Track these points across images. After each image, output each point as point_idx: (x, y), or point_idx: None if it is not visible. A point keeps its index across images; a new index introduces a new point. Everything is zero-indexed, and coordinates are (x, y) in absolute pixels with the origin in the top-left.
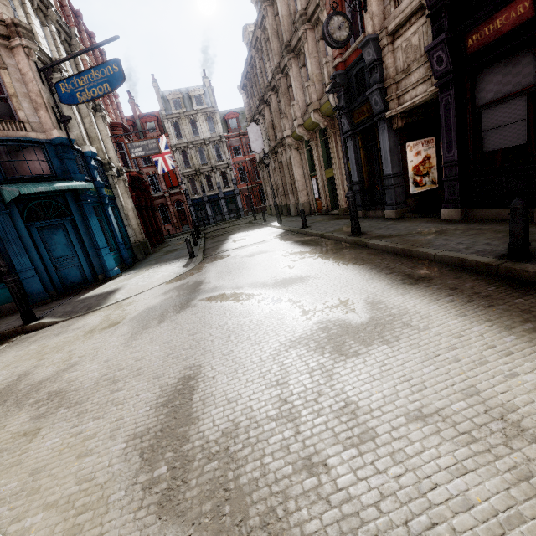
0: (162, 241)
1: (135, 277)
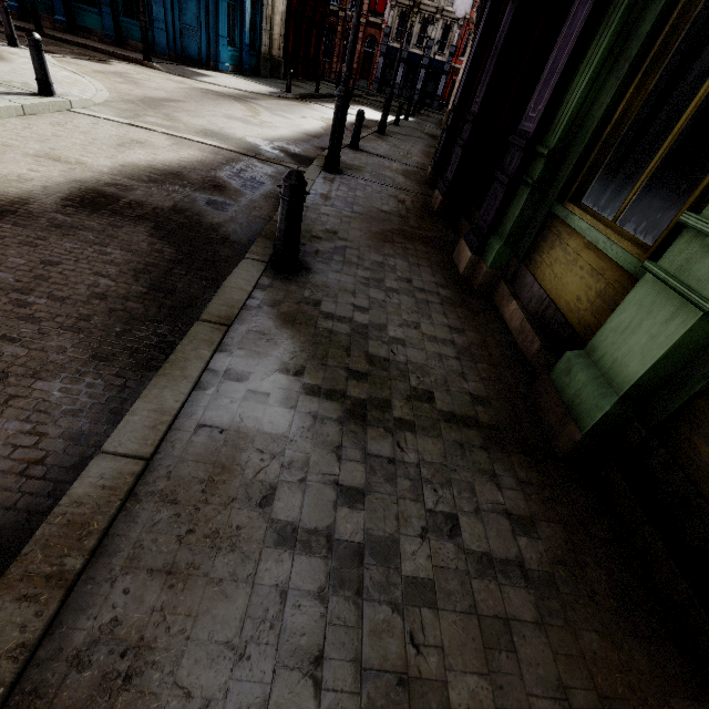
0: (313, 78)
1: (232, 79)
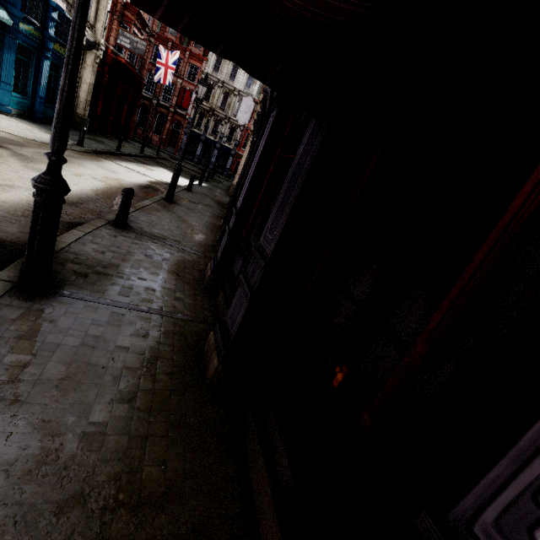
0: (124, 138)
1: (8, 121)
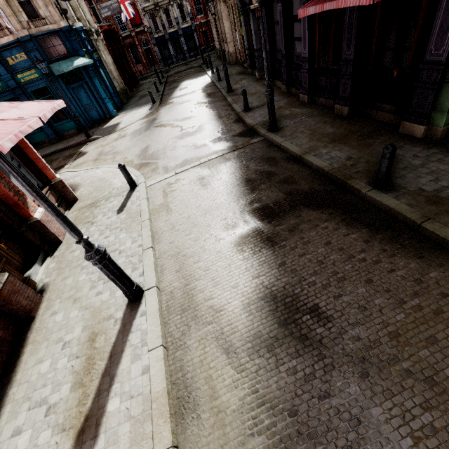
0: (136, 85)
1: (126, 116)
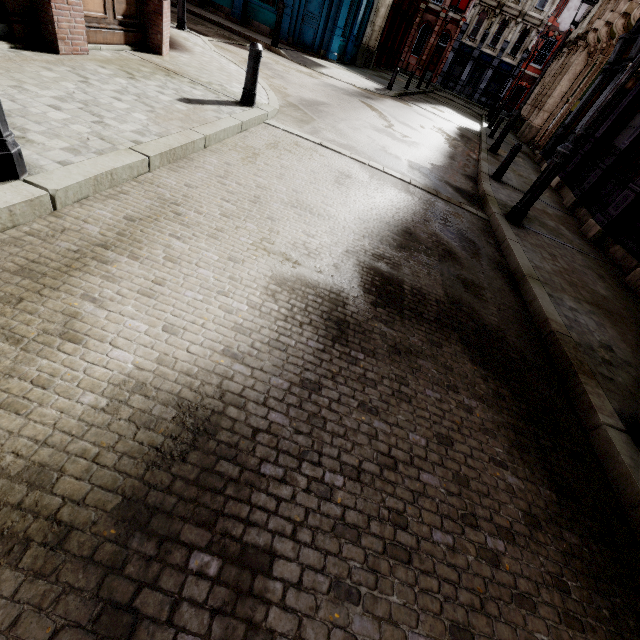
0: (390, 68)
1: (341, 70)
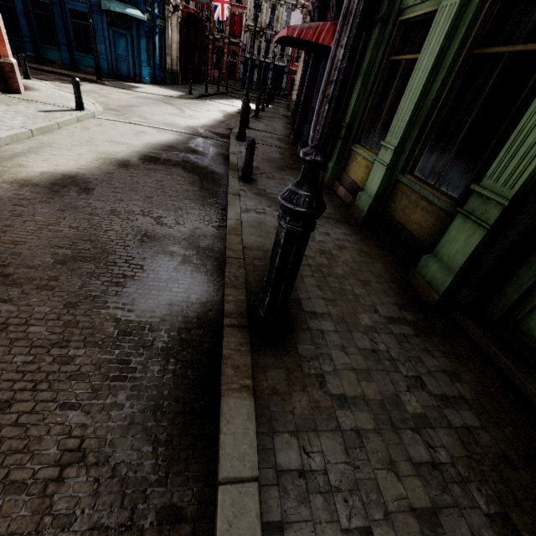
0: (198, 82)
1: (153, 88)
